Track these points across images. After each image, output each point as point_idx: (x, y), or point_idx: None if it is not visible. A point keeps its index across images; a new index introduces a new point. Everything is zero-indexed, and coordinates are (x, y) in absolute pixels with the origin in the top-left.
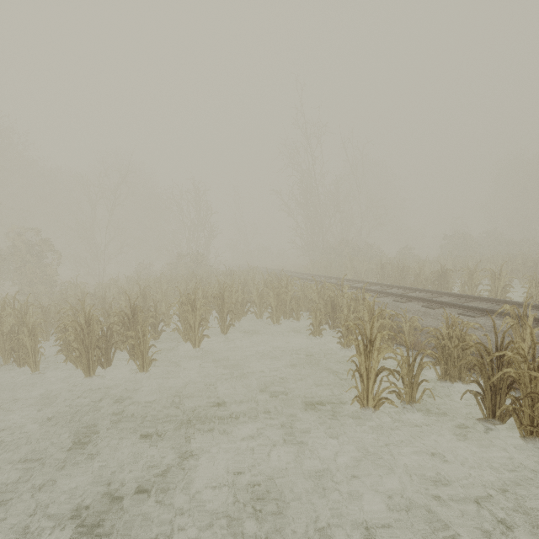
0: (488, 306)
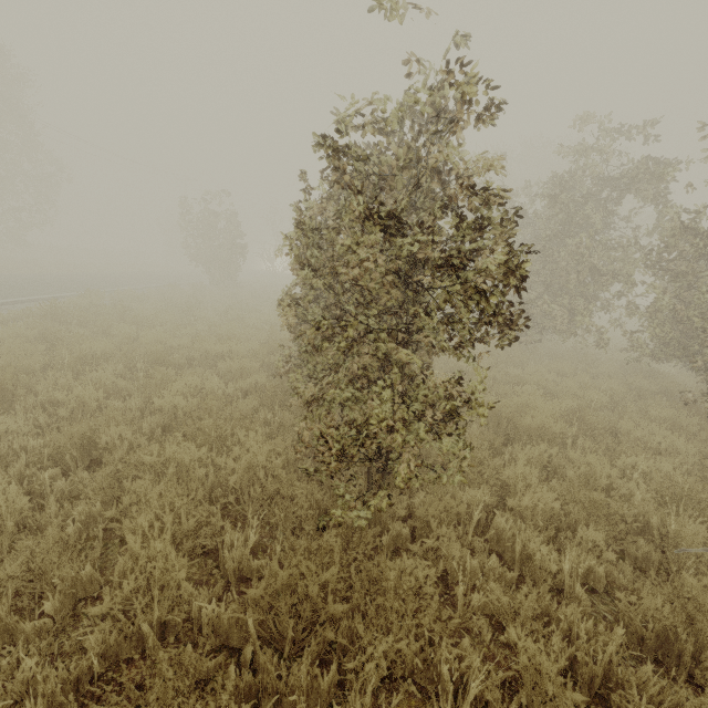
0: None
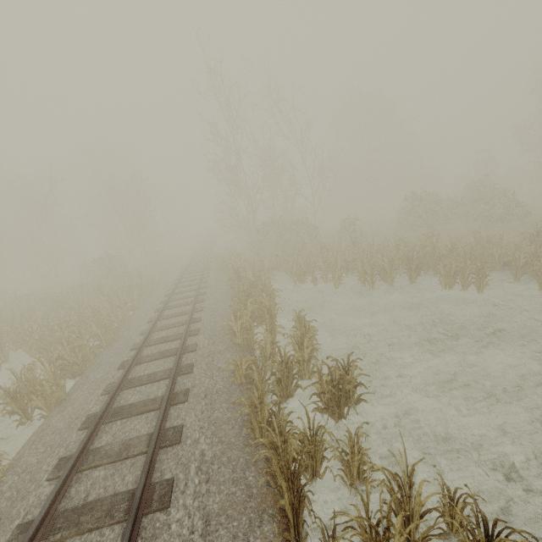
0: (170, 366)
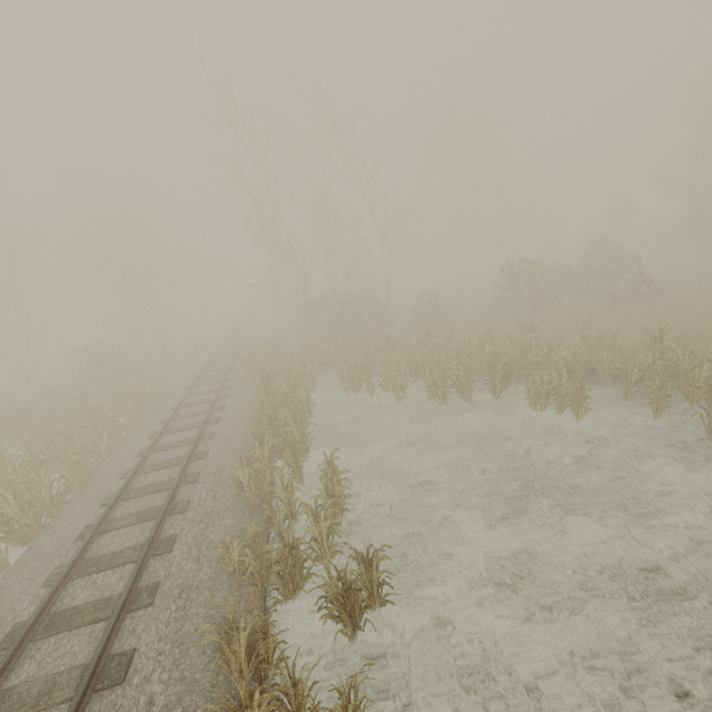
0: (145, 539)
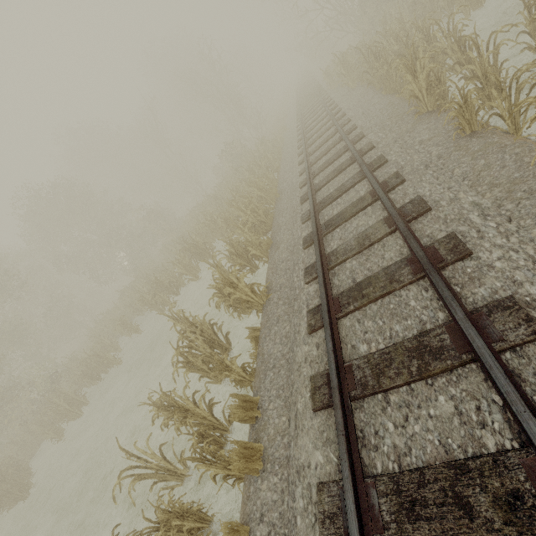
0: (354, 173)
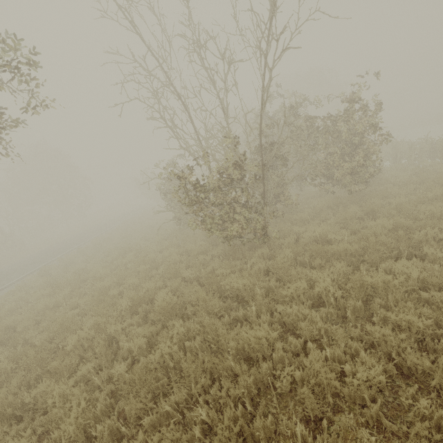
0: None
